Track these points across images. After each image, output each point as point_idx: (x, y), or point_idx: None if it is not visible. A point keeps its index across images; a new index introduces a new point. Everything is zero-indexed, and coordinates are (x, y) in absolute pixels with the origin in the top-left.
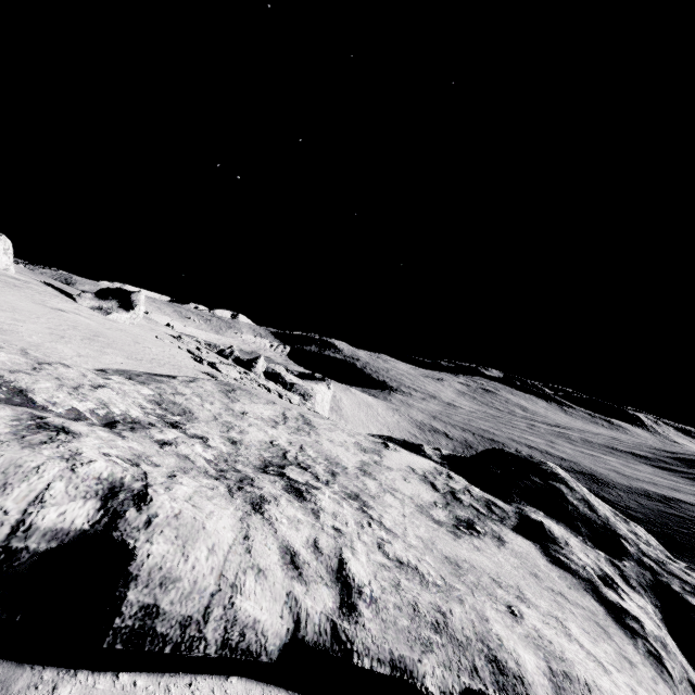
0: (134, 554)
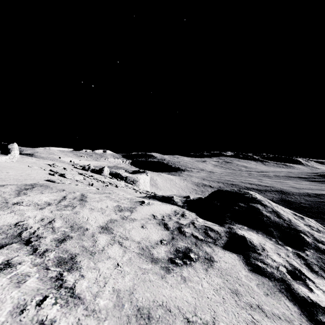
0: None
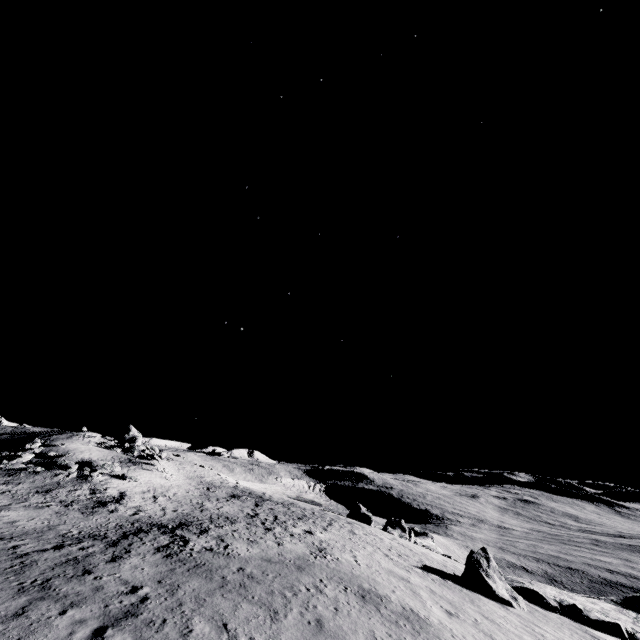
0: (621, 626)
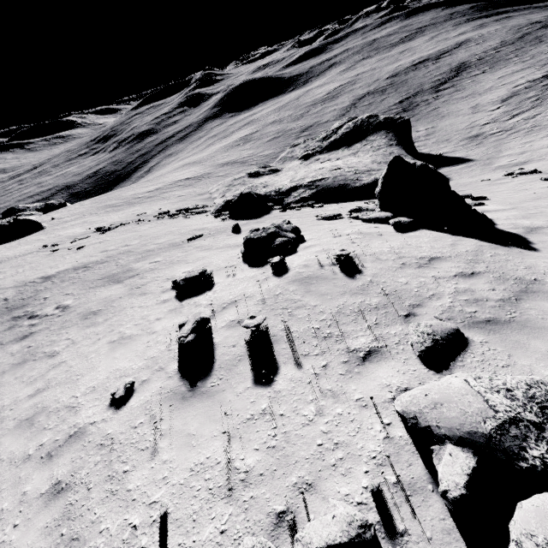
0: None
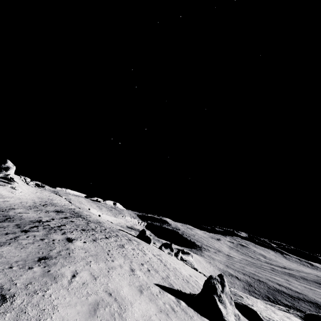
0: None
